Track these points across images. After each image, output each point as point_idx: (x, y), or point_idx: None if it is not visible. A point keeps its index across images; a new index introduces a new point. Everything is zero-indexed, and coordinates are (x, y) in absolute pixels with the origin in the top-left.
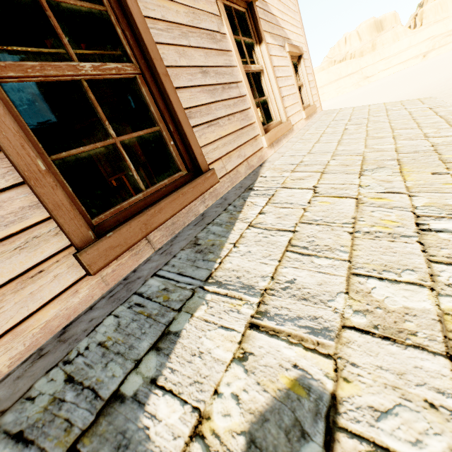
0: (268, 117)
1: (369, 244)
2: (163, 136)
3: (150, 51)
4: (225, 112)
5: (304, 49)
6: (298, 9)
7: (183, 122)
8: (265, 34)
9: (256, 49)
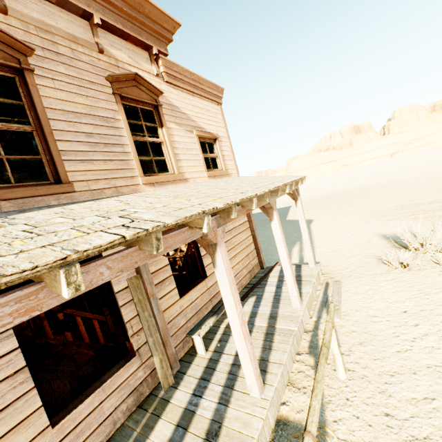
0: (167, 170)
1: (90, 212)
2: (43, 162)
3: (42, 122)
4: (103, 158)
5: (223, 135)
6: (221, 112)
7: (56, 156)
8: (169, 123)
9: (159, 130)
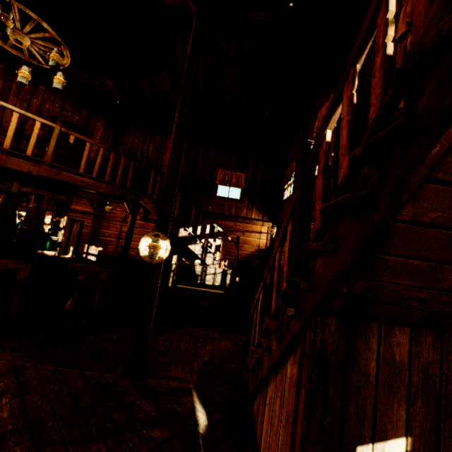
0: None
1: None
2: None
3: None
4: None
5: None
6: None
7: None
8: None
9: None
